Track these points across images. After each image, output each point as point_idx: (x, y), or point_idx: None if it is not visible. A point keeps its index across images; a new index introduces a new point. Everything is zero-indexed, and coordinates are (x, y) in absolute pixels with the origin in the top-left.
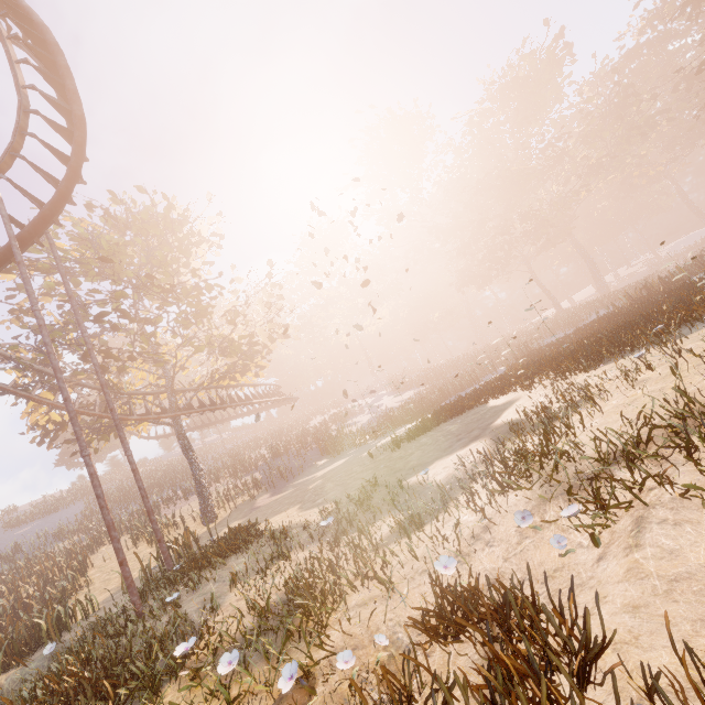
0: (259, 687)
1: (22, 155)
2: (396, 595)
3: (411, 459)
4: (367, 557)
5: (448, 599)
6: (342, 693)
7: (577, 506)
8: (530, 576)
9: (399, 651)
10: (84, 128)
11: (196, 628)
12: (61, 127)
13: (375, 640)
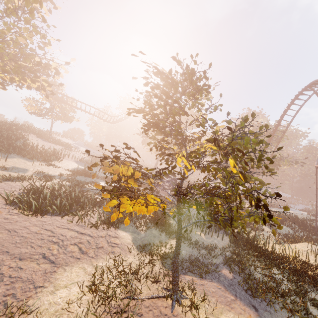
0: None
1: None
2: None
3: None
4: None
5: None
6: None
7: None
8: None
9: None
10: None
11: None
12: None
13: None
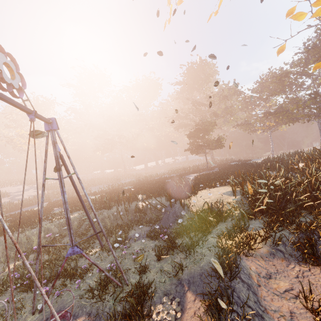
0: None
1: None
2: None
3: None
4: None
5: None
6: None
7: None
8: None
9: None
10: None
11: None
12: None
13: None
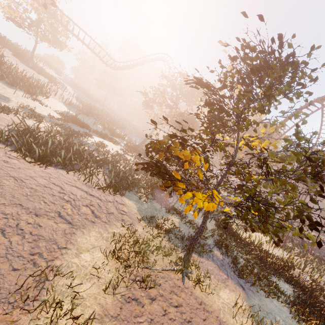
0: None
1: None
2: None
3: None
4: None
5: None
6: None
7: None
8: None
9: None
10: None
11: None
12: None
13: None
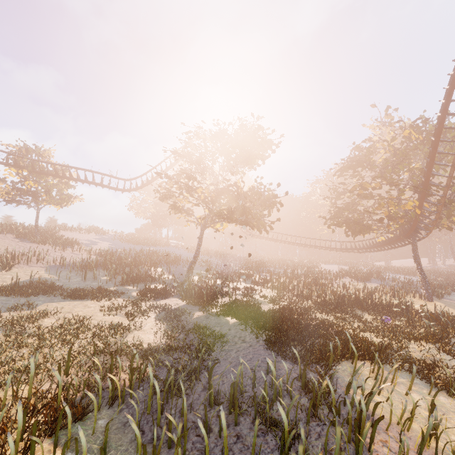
0: None
1: None
2: None
3: None
4: None
5: None
6: None
7: None
8: None
9: None
10: None
11: None
12: None
13: None
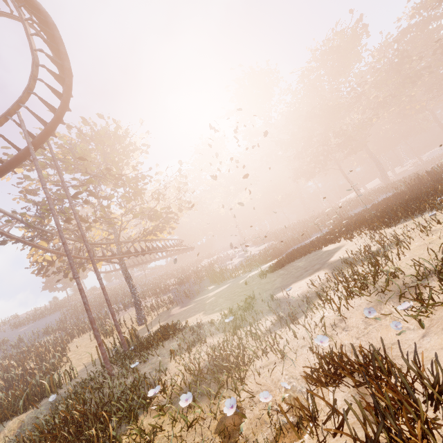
0: (208, 414)
1: (35, 92)
2: (287, 360)
3: (275, 283)
4: (263, 339)
5: (325, 361)
6: (262, 417)
7: (408, 303)
8: (383, 345)
9: (295, 393)
10: (71, 76)
11: (152, 383)
12: (57, 75)
13: (281, 385)
